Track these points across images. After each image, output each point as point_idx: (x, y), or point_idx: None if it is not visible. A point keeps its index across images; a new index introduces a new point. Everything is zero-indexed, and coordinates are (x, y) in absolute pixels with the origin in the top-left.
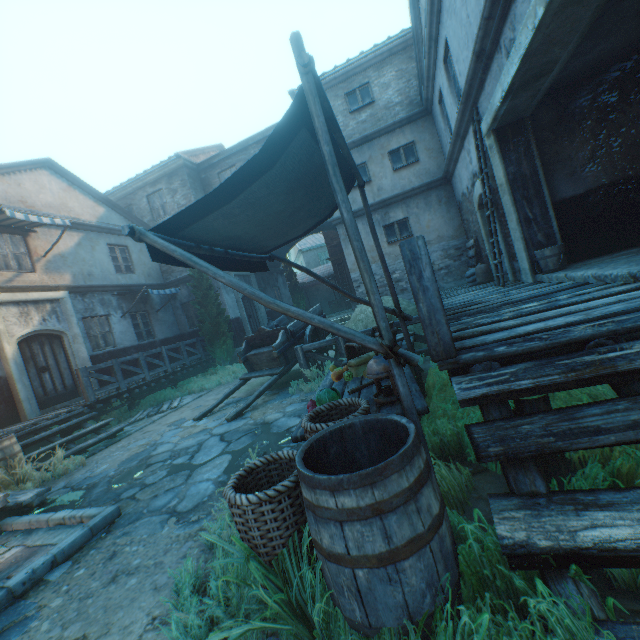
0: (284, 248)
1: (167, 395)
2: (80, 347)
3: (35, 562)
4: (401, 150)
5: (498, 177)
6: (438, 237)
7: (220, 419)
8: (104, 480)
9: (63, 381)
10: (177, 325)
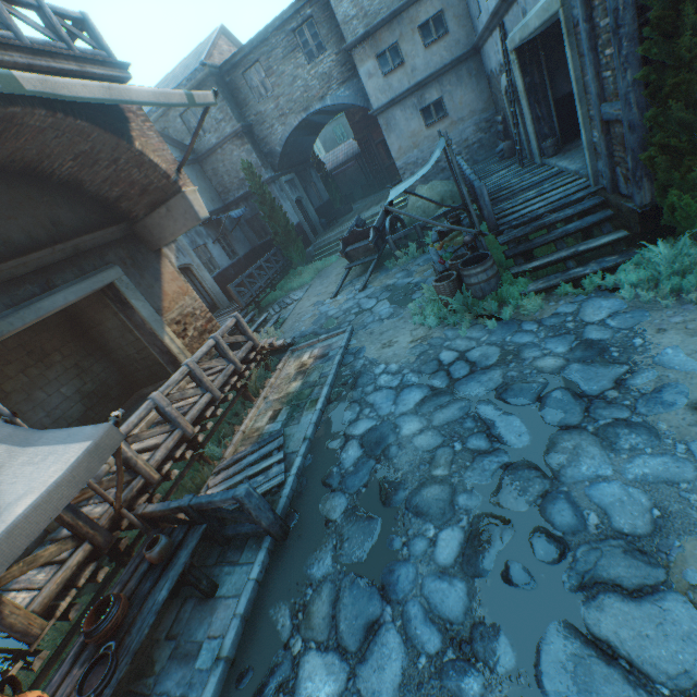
0: (312, 139)
1: (277, 296)
2: (205, 273)
3: (343, 341)
4: (430, 22)
5: (518, 86)
6: (470, 113)
7: (351, 293)
8: (317, 329)
9: (206, 300)
10: (247, 241)
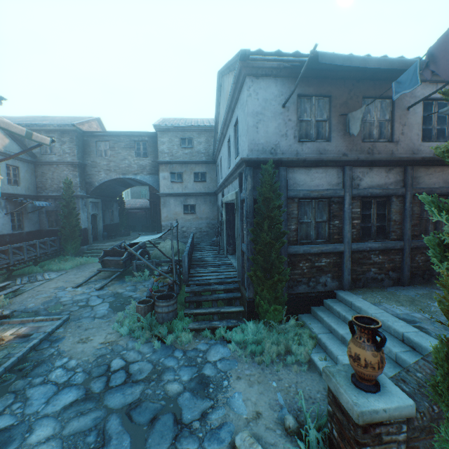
0: (123, 189)
1: (34, 270)
2: None
3: (52, 327)
4: (200, 174)
5: (224, 217)
6: (206, 217)
7: (90, 289)
8: (41, 309)
9: None
10: (39, 223)
